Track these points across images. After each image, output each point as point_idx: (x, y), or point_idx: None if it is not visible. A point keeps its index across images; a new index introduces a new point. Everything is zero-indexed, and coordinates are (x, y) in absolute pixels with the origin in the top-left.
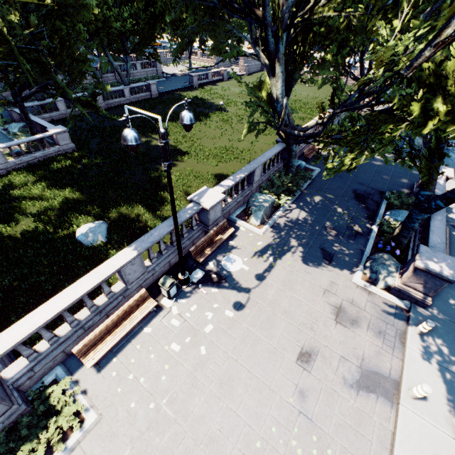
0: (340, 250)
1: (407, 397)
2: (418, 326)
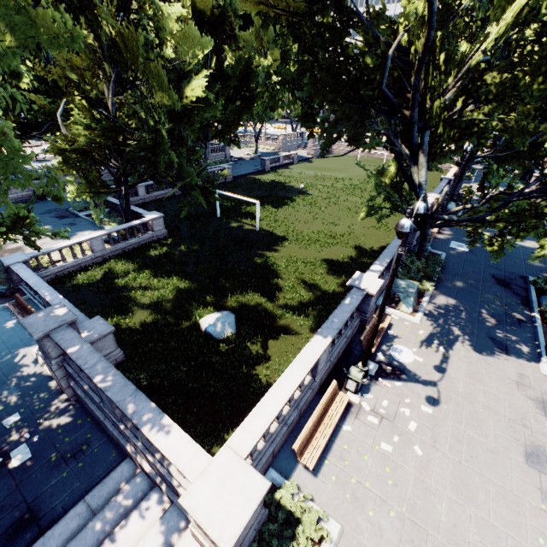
0: (510, 339)
1: None
2: None
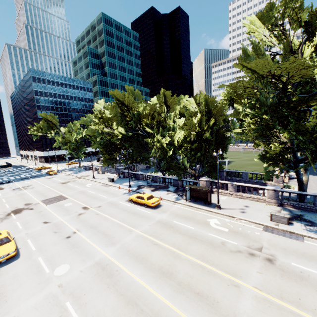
0: None
1: None
2: None
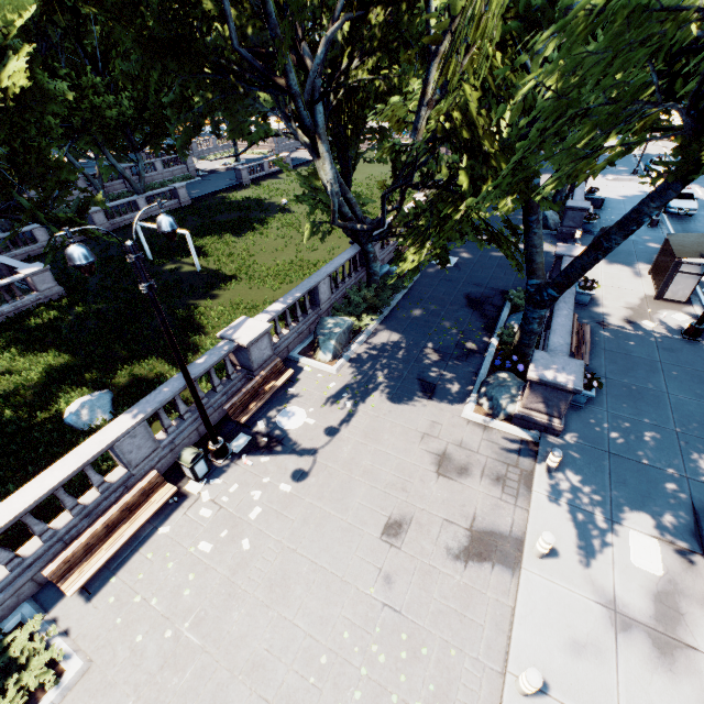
0: (445, 378)
1: (531, 558)
2: (546, 461)
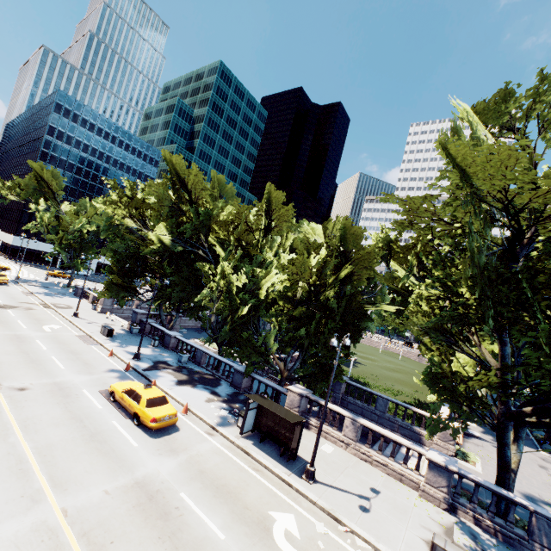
0: None
1: None
2: None
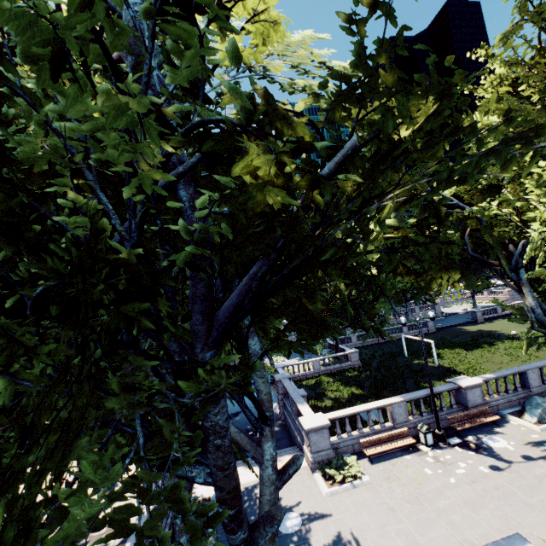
0: None
1: None
2: None
